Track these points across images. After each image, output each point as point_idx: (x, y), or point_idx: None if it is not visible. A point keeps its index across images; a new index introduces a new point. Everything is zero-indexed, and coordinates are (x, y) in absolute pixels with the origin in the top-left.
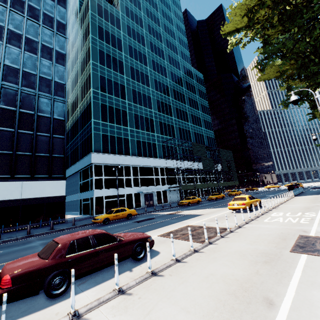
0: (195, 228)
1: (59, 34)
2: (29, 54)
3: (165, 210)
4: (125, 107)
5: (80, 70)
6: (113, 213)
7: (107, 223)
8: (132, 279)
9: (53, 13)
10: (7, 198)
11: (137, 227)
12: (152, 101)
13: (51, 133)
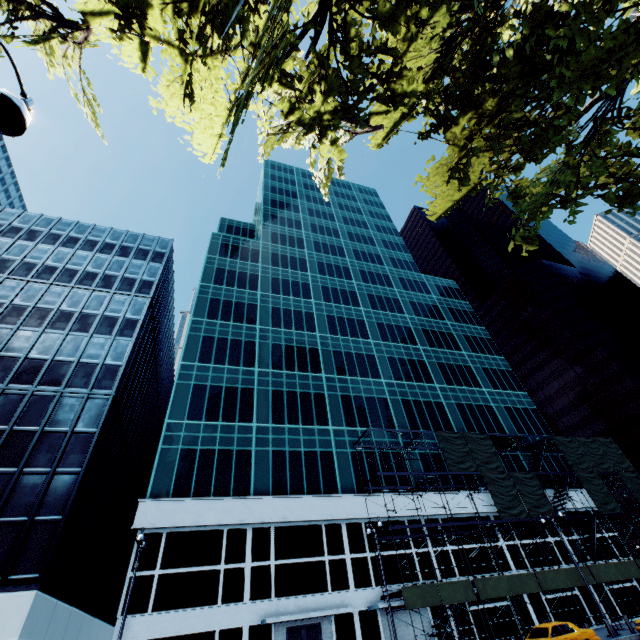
0: None
1: (138, 295)
2: (77, 334)
3: None
4: (252, 380)
5: None
6: None
7: None
8: None
9: (139, 274)
10: None
11: None
12: (321, 356)
13: (55, 464)
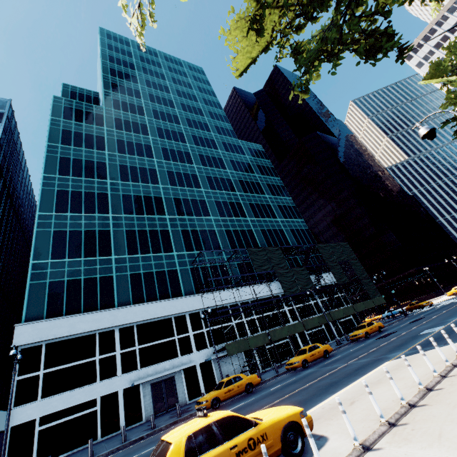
0: None
1: None
2: None
3: (128, 449)
4: (107, 224)
5: None
6: None
7: None
8: None
9: None
10: None
11: None
12: (164, 202)
13: None
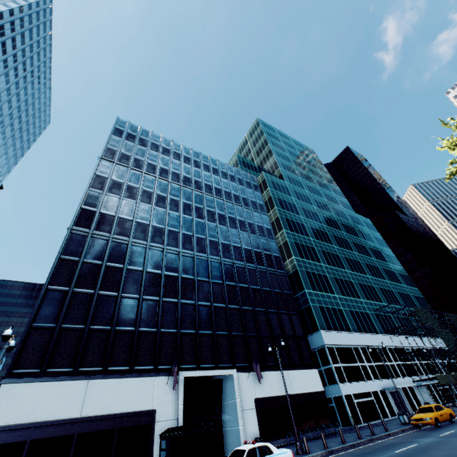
0: None
1: (263, 213)
2: (252, 235)
3: None
4: (324, 271)
5: None
6: (436, 411)
7: (439, 426)
8: None
9: (254, 198)
10: (283, 392)
11: None
12: (341, 259)
13: (288, 309)
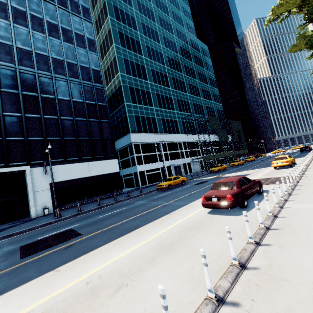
0: (264, 179)
1: (86, 20)
2: (67, 44)
3: (203, 177)
4: (148, 87)
5: (100, 54)
6: (173, 180)
7: (170, 188)
8: (278, 198)
9: None
10: (81, 176)
11: (208, 186)
12: (168, 79)
13: (99, 118)
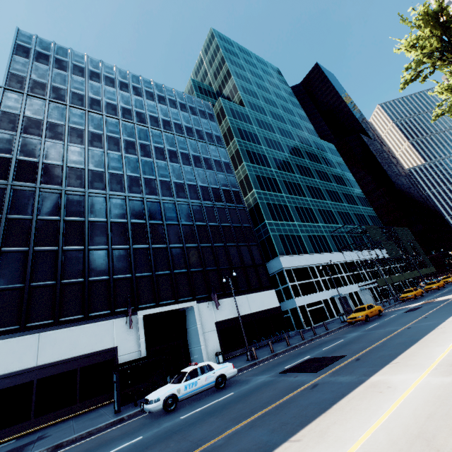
0: None
1: (220, 146)
2: (209, 171)
3: (398, 306)
4: (285, 201)
5: None
6: (368, 310)
7: (368, 321)
8: None
9: (210, 130)
10: (242, 313)
11: (435, 309)
12: (303, 188)
13: (247, 241)
